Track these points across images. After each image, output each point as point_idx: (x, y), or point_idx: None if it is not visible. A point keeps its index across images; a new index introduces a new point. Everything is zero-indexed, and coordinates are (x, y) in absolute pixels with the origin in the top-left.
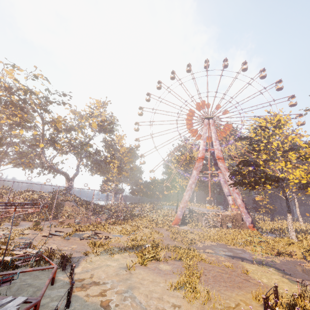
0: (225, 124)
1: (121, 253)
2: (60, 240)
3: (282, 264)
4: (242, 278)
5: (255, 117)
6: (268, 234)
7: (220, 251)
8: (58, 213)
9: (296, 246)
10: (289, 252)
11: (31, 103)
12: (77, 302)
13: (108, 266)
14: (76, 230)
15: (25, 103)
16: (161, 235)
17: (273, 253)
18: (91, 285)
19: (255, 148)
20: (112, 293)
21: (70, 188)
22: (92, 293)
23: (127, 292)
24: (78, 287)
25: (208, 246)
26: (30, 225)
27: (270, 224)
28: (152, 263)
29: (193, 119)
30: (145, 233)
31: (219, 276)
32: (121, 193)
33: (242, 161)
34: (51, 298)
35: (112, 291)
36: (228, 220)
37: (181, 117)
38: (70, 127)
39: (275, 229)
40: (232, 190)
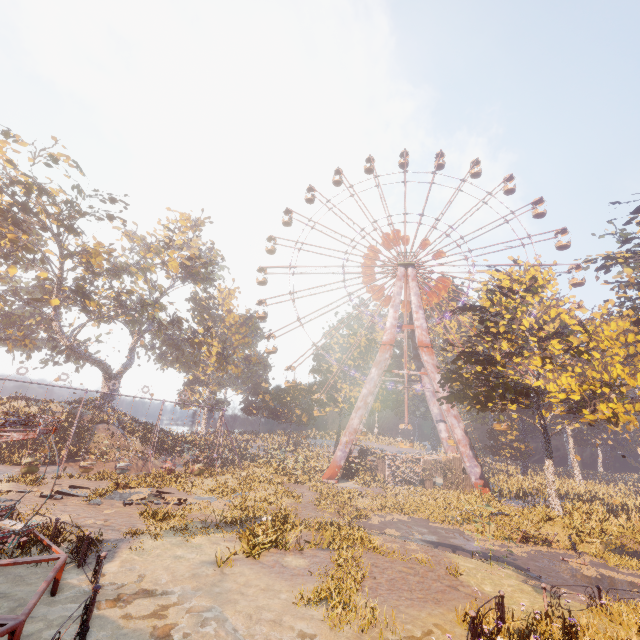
0: (439, 278)
1: (209, 534)
2: (79, 506)
3: (529, 558)
4: (445, 584)
5: (490, 269)
6: (513, 500)
7: (413, 533)
8: (80, 449)
9: (560, 525)
10: (546, 535)
11: (39, 212)
12: (103, 630)
13: (177, 559)
14: (117, 485)
15: (27, 211)
16: (297, 499)
17: (516, 537)
18: (137, 596)
19: (491, 329)
20: (179, 612)
21: (113, 396)
22: (137, 613)
23: (211, 610)
24: (108, 601)
25: (391, 522)
26: (15, 474)
27: (519, 482)
28: (271, 553)
29: (376, 265)
30: (265, 495)
31: (401, 579)
32: (220, 408)
33: (463, 353)
34: (47, 621)
35: (180, 608)
36: (437, 470)
37: (354, 261)
38: (122, 266)
39: (526, 492)
40: (445, 410)
